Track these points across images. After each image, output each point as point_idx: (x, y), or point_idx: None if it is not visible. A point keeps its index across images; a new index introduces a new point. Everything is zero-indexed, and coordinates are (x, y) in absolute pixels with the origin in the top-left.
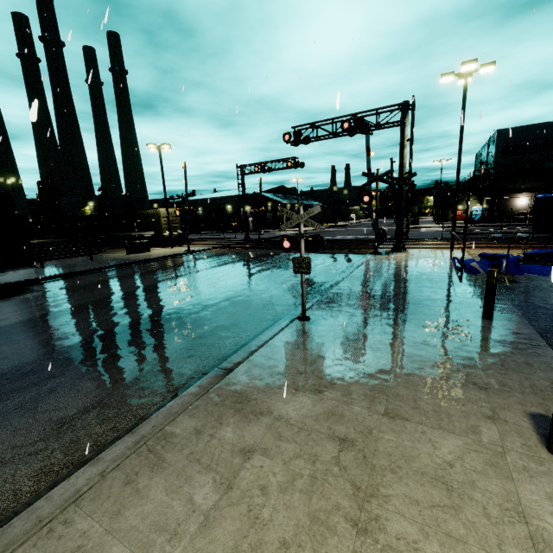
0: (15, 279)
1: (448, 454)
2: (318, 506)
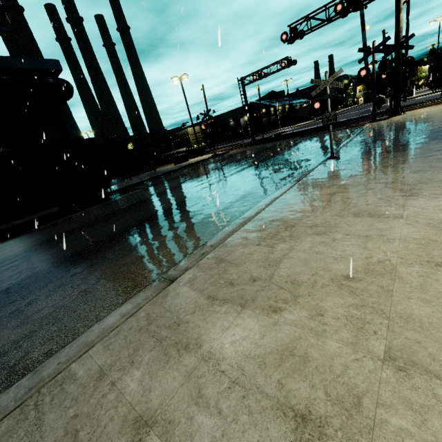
0: (123, 186)
1: None
2: (381, 196)
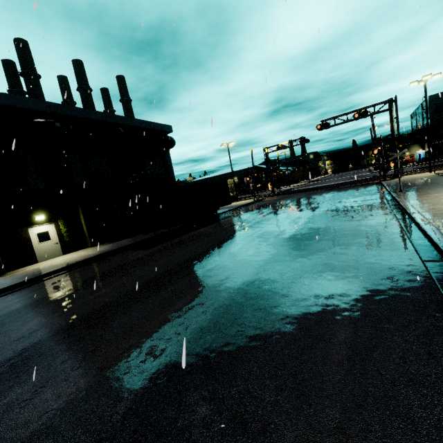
0: None
1: None
2: None
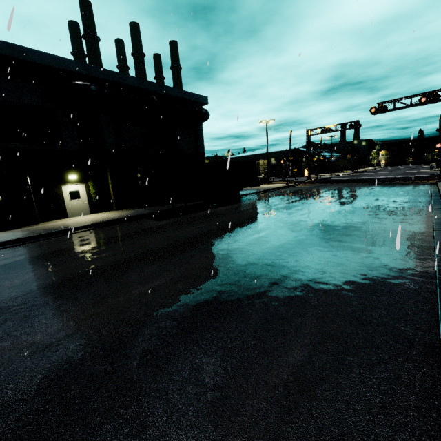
0: None
1: None
2: None
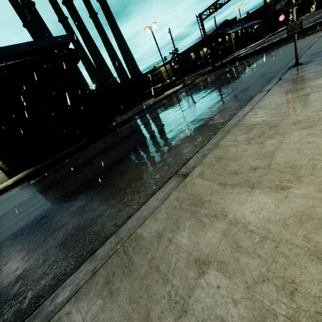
0: (123, 119)
1: None
2: None
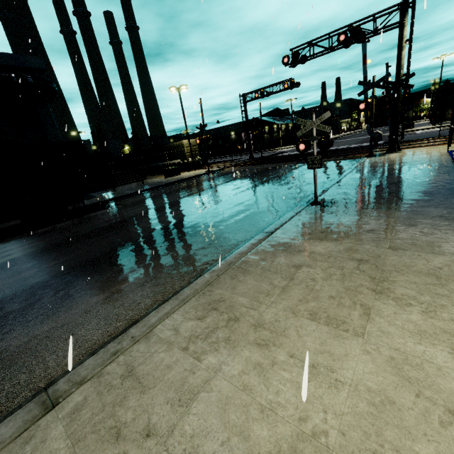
0: (103, 199)
1: (438, 264)
2: (349, 285)
